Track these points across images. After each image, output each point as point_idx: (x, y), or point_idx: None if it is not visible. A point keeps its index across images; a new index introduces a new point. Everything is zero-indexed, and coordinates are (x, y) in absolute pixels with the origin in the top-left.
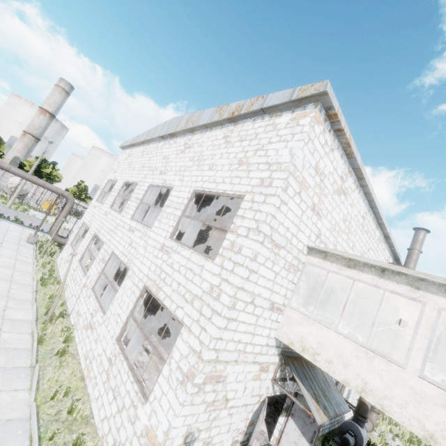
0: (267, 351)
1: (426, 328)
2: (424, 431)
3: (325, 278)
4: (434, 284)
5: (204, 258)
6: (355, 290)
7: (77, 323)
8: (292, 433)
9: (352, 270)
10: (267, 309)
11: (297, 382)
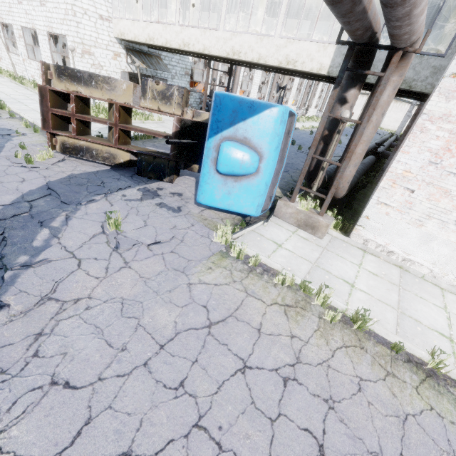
0: (113, 45)
1: None
2: (145, 40)
3: None
4: None
5: None
6: (161, 5)
7: (36, 80)
8: None
9: None
10: (99, 19)
11: (132, 57)
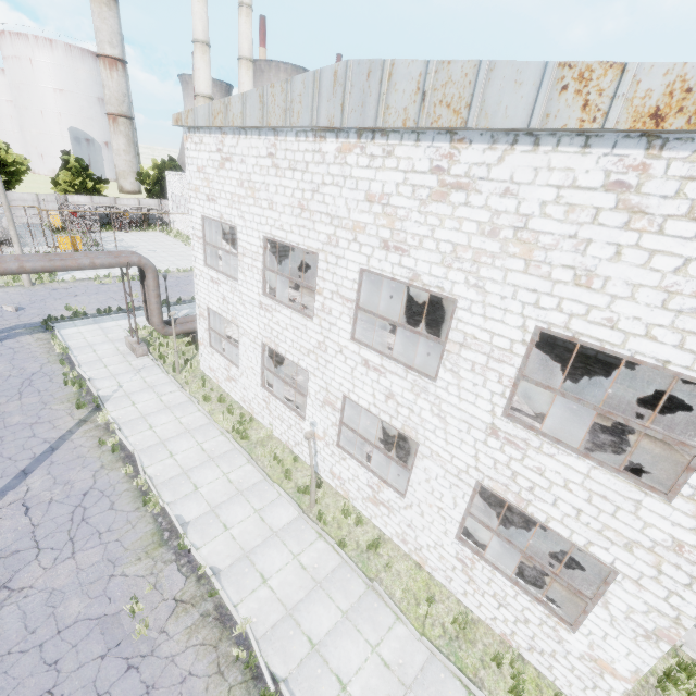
0: None
1: None
2: None
3: None
4: None
5: (637, 488)
6: None
7: (345, 490)
8: None
9: None
10: None
11: None
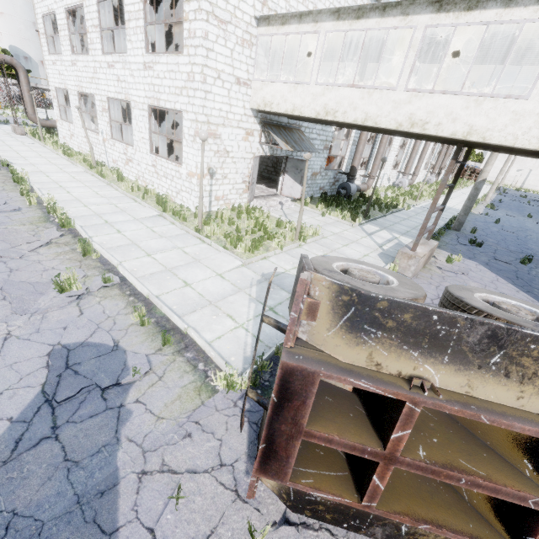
0: (247, 120)
1: (319, 51)
2: (316, 113)
3: (271, 43)
4: (325, 14)
5: (176, 55)
6: None
7: (119, 167)
8: (288, 183)
9: (285, 26)
10: (235, 84)
11: (272, 135)
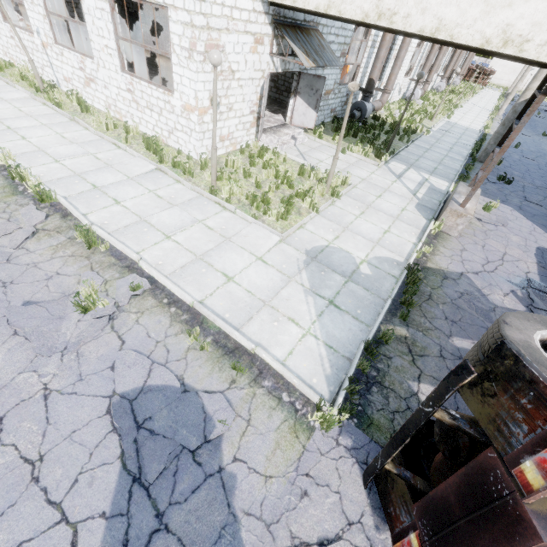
0: (256, 19)
1: None
2: (363, 14)
3: None
4: None
5: None
6: None
7: (75, 89)
8: (300, 108)
9: None
10: None
11: (289, 44)
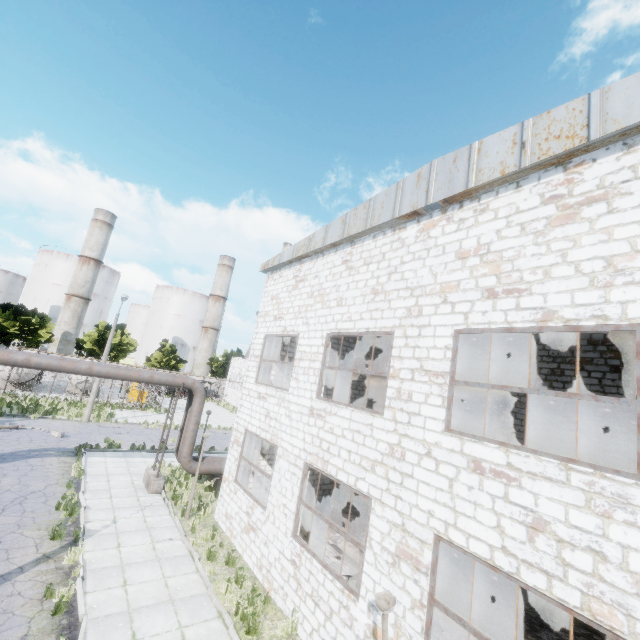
0: None
1: None
2: None
3: None
4: None
5: None
6: None
7: None
8: None
9: None
10: None
11: None
